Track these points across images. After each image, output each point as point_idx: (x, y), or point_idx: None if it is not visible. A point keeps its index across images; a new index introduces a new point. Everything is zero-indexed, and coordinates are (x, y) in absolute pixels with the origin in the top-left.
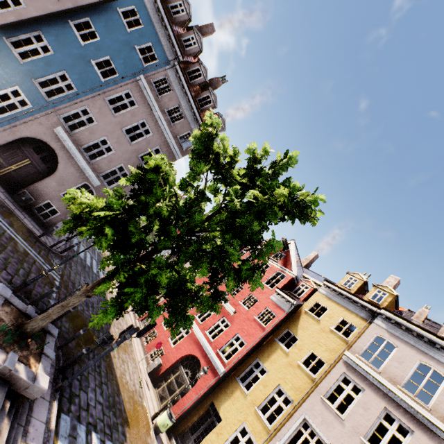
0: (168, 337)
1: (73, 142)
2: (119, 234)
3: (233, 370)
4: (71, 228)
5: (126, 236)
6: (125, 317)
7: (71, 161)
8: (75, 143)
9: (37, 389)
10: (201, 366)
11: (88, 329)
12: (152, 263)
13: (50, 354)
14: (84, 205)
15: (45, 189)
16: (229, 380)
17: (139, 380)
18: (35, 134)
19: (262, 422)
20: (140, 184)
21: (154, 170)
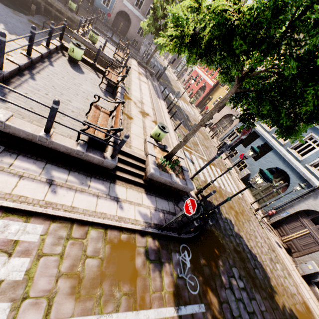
0: (194, 85)
1: (130, 4)
2: (154, 27)
3: (218, 84)
4: (145, 33)
5: (157, 29)
6: (176, 83)
7: (133, 15)
8: (131, 5)
9: (153, 73)
10: (206, 87)
11: (162, 78)
12: (163, 32)
13: (153, 70)
14: (145, 23)
15: (131, 33)
16: (217, 87)
17: (184, 96)
18: (119, 9)
19: (225, 93)
20: (155, 10)
21: (156, 3)
